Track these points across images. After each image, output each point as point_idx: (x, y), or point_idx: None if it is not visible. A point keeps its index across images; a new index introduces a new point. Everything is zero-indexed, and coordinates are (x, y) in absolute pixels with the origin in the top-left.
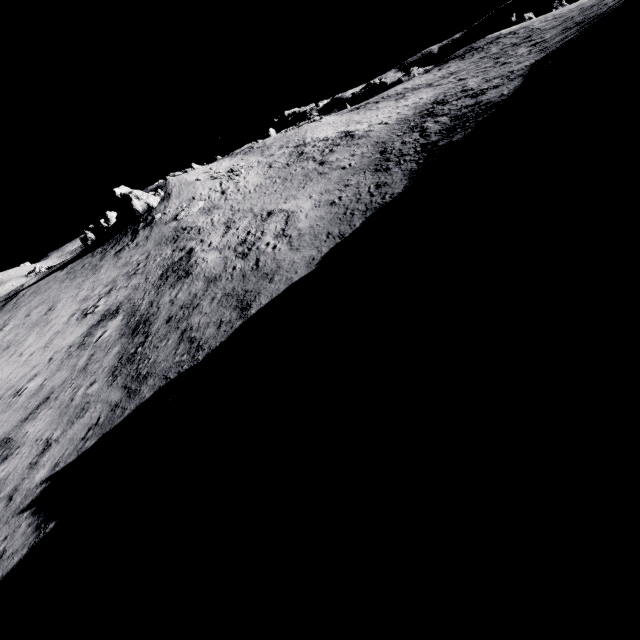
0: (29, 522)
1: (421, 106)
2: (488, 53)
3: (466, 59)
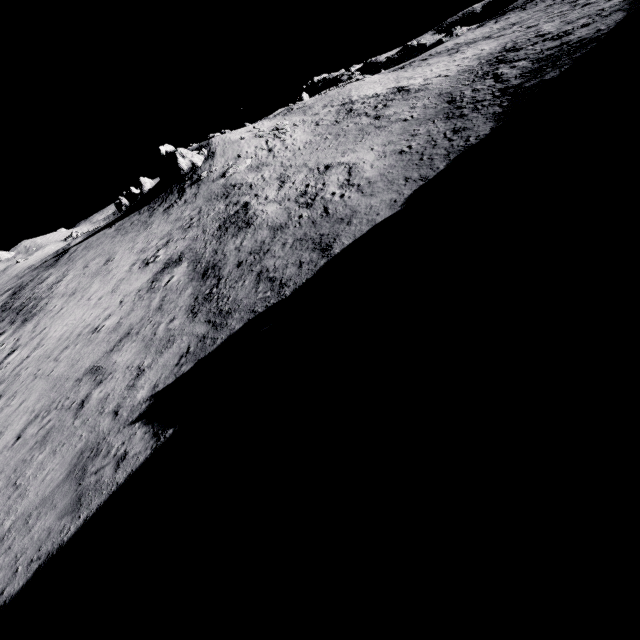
0: (144, 430)
1: (486, 56)
2: (556, 0)
3: (528, 9)
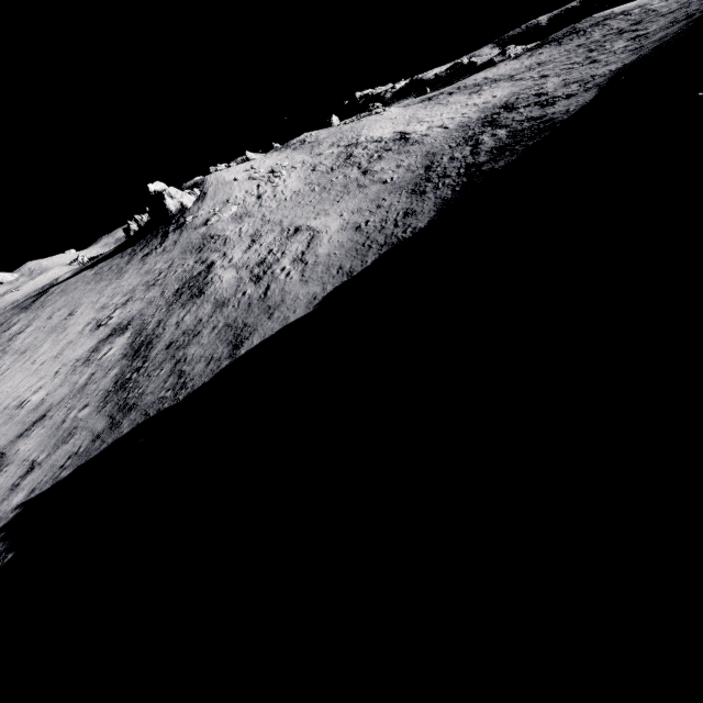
0: None
1: (489, 109)
2: (588, 39)
3: (563, 45)
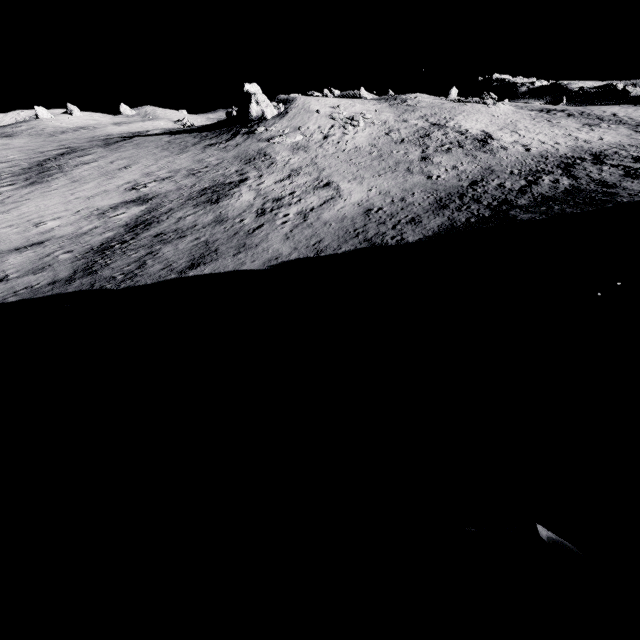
0: None
1: (582, 150)
2: None
3: None
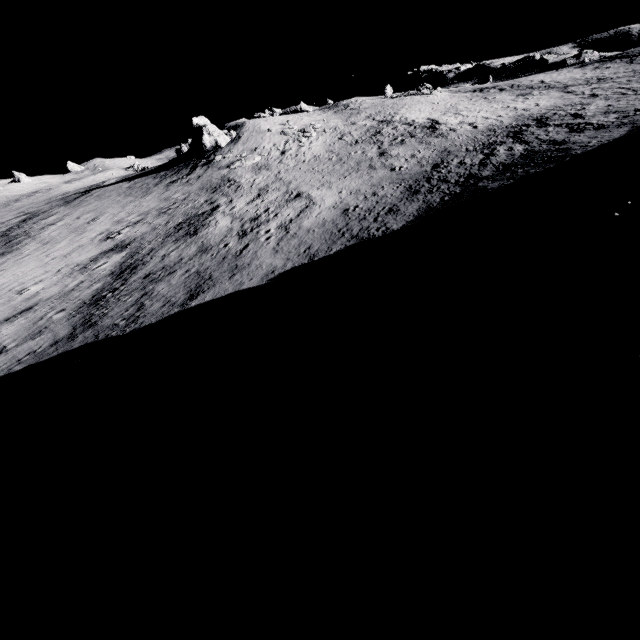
0: None
1: (524, 117)
2: None
3: (634, 63)
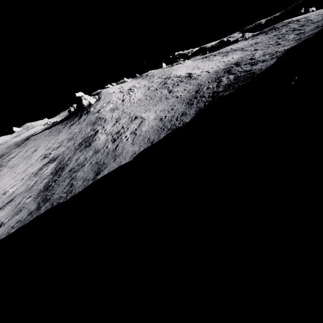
0: None
1: (229, 64)
2: (279, 32)
3: (268, 34)
